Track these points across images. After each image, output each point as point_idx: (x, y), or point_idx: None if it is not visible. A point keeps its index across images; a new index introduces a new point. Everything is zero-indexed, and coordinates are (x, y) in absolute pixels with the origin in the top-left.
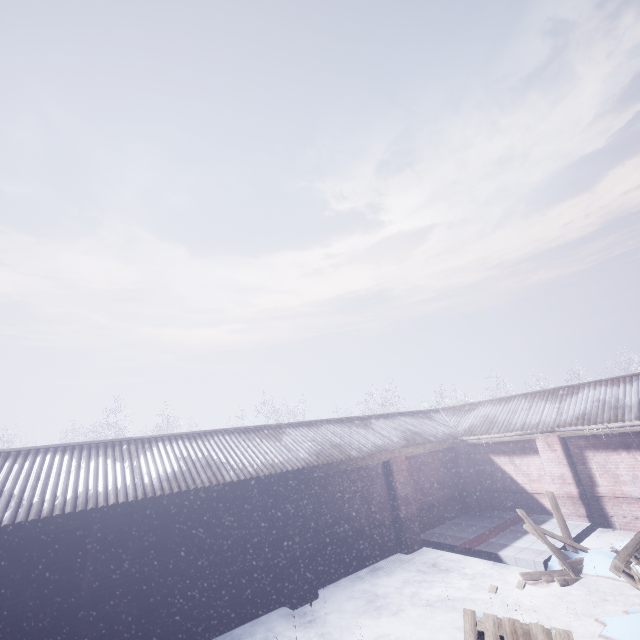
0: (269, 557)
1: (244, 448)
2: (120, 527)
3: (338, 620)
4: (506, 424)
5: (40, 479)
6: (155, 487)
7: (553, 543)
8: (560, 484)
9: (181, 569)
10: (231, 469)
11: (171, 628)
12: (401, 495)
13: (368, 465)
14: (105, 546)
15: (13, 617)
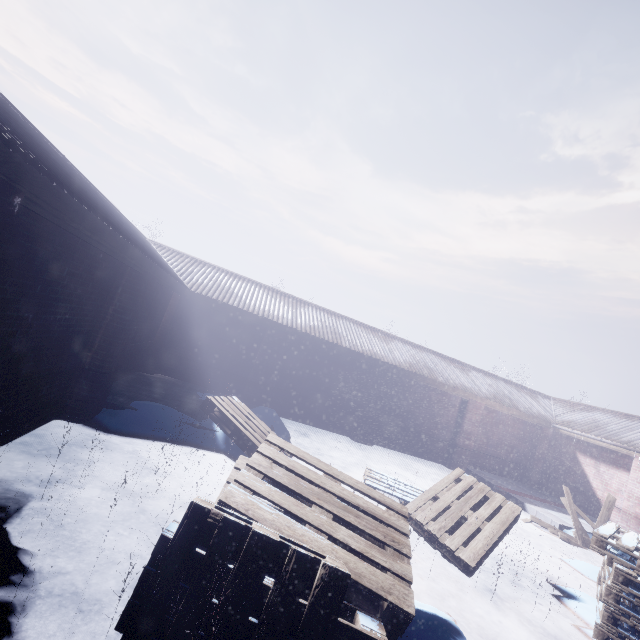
0: (351, 405)
1: (360, 335)
2: (280, 337)
3: (379, 458)
4: (612, 433)
5: (249, 295)
6: (302, 327)
7: (584, 528)
8: (634, 504)
9: (301, 379)
10: (348, 341)
11: (287, 404)
12: (465, 429)
13: (448, 395)
14: (271, 342)
15: (227, 352)
